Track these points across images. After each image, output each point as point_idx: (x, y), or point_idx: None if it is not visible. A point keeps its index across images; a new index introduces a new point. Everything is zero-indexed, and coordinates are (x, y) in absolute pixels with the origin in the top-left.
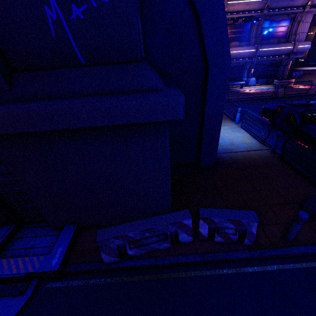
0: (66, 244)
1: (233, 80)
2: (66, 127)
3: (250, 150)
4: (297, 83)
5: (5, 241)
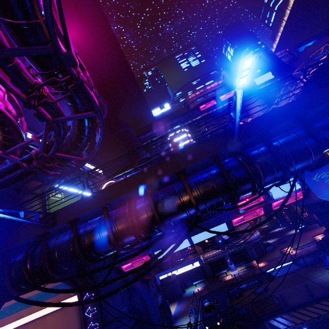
0: None
1: (223, 268)
2: None
3: None
4: (264, 259)
5: None
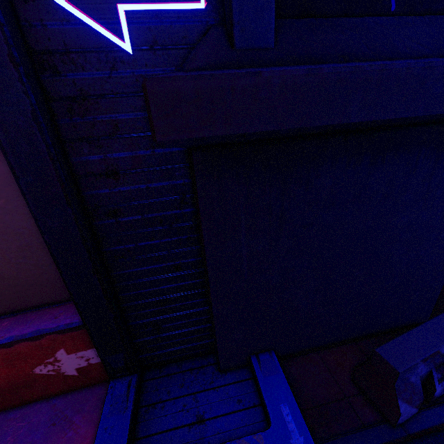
0: (290, 397)
1: None
2: (397, 115)
3: None
4: None
5: (133, 415)
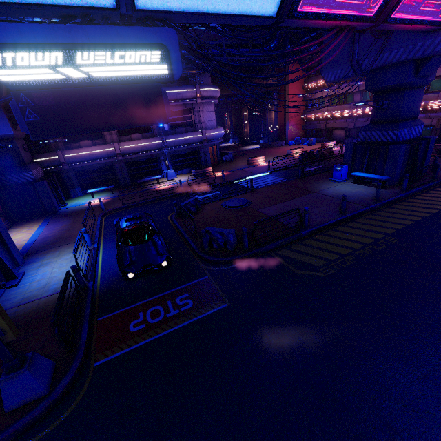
0: None
1: (153, 173)
2: None
3: (56, 293)
4: (221, 169)
5: None
